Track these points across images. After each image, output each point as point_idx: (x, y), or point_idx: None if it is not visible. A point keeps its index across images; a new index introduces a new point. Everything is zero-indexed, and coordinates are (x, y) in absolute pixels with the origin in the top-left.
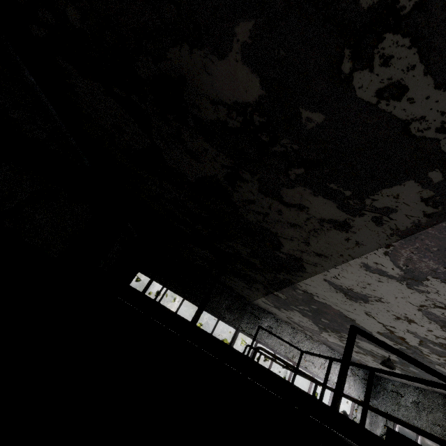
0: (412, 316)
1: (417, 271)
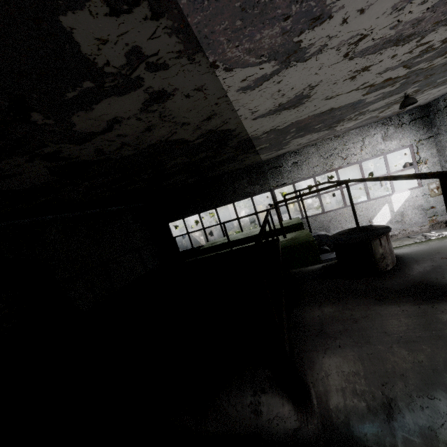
0: (357, 66)
1: (277, 49)
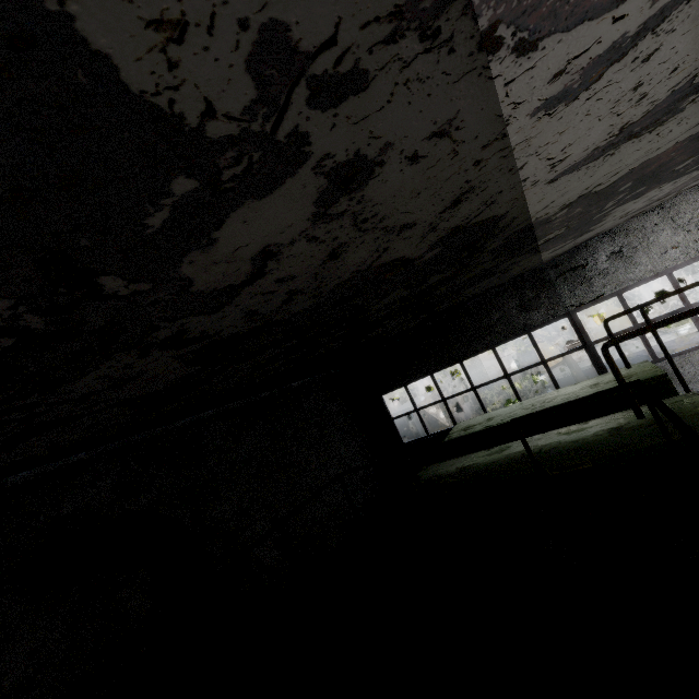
0: None
1: None
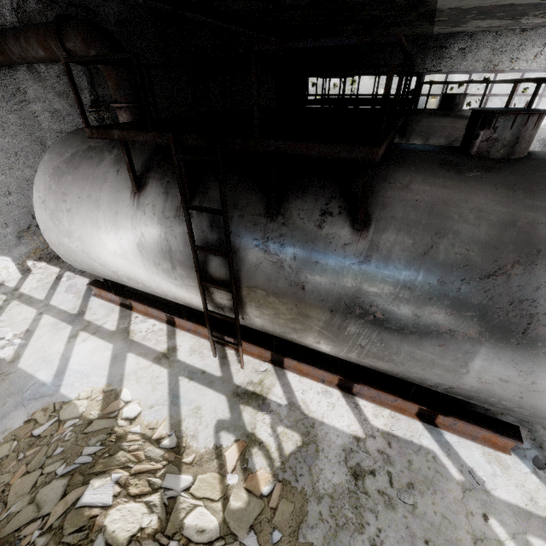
0: None
1: None
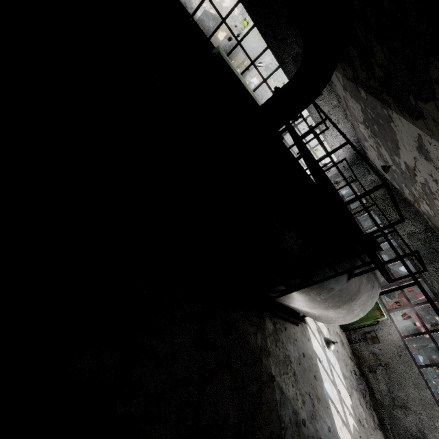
0: None
1: None
